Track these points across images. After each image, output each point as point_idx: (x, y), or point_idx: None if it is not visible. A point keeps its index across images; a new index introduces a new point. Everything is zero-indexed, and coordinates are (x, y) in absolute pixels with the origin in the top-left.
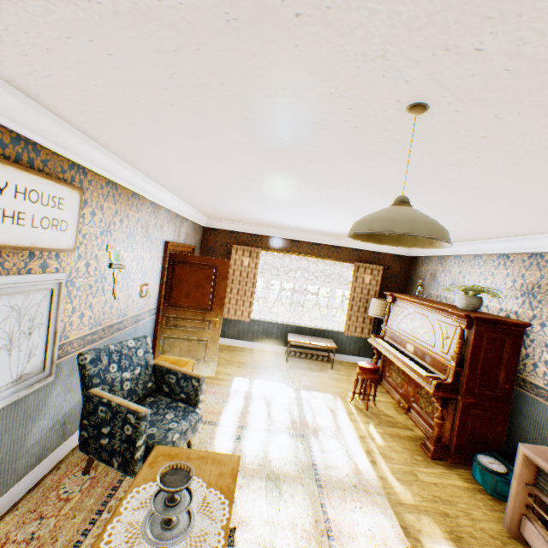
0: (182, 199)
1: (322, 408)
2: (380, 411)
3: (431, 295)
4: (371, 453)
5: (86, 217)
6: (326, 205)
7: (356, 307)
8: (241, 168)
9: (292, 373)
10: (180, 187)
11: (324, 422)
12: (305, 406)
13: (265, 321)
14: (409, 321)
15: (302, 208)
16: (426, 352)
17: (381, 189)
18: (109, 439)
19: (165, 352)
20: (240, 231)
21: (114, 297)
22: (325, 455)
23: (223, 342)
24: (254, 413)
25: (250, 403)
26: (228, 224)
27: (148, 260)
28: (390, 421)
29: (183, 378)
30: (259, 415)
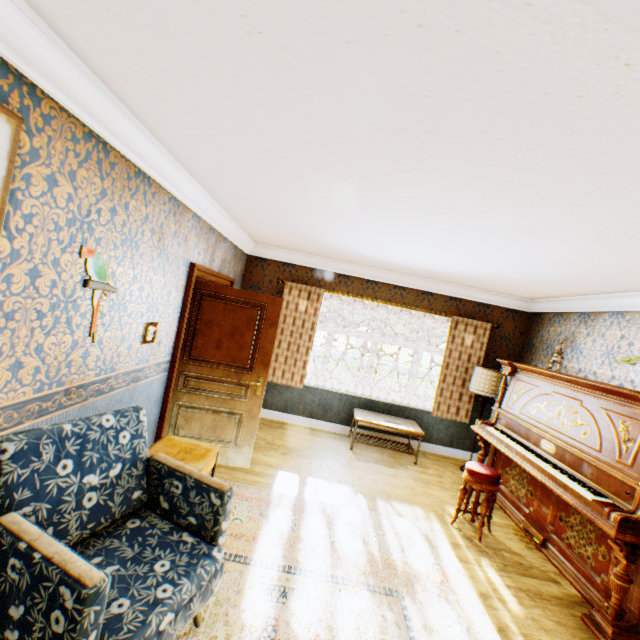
0: (220, 202)
1: (412, 533)
2: (500, 543)
3: (566, 369)
4: (507, 633)
5: (33, 182)
6: (450, 210)
7: (451, 378)
8: (330, 104)
9: (360, 469)
10: (216, 172)
11: (419, 563)
12: (386, 529)
13: (323, 389)
14: (544, 405)
15: (404, 219)
16: (586, 458)
17: (594, 160)
18: (19, 633)
19: (179, 427)
20: (296, 264)
21: (91, 338)
22: (434, 638)
23: (263, 415)
24: (309, 539)
25: (302, 520)
26: (281, 253)
27: (160, 287)
28: (519, 564)
29: (195, 489)
30: (317, 545)
